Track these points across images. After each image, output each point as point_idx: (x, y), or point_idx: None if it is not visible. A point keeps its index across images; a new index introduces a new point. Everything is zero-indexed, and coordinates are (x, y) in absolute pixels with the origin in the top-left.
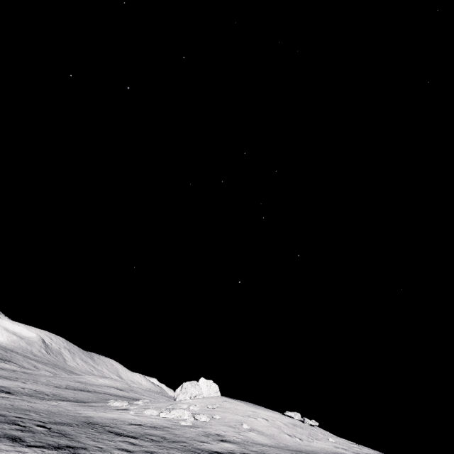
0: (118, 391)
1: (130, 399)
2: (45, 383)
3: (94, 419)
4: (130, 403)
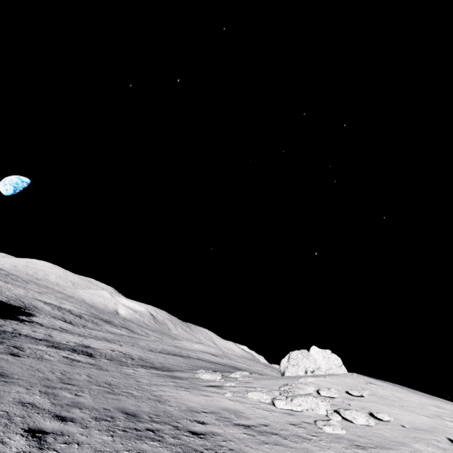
0: (213, 357)
1: (225, 367)
2: (142, 346)
3: (168, 407)
4: (225, 375)
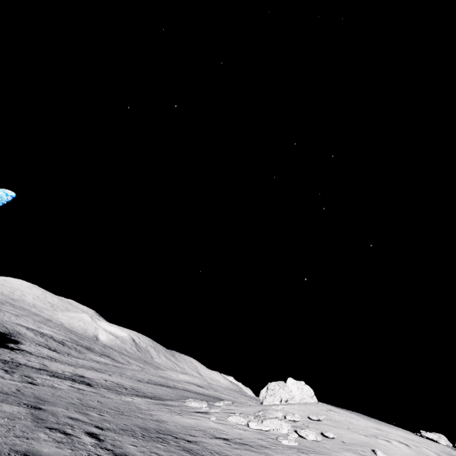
0: (198, 388)
1: (210, 398)
2: (129, 376)
3: (167, 425)
4: (210, 404)
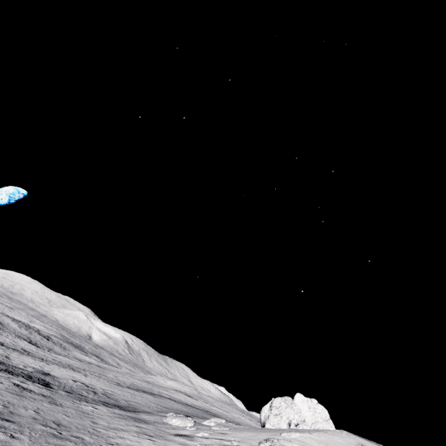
0: (186, 398)
1: (199, 411)
2: (109, 378)
3: None
4: (198, 422)
